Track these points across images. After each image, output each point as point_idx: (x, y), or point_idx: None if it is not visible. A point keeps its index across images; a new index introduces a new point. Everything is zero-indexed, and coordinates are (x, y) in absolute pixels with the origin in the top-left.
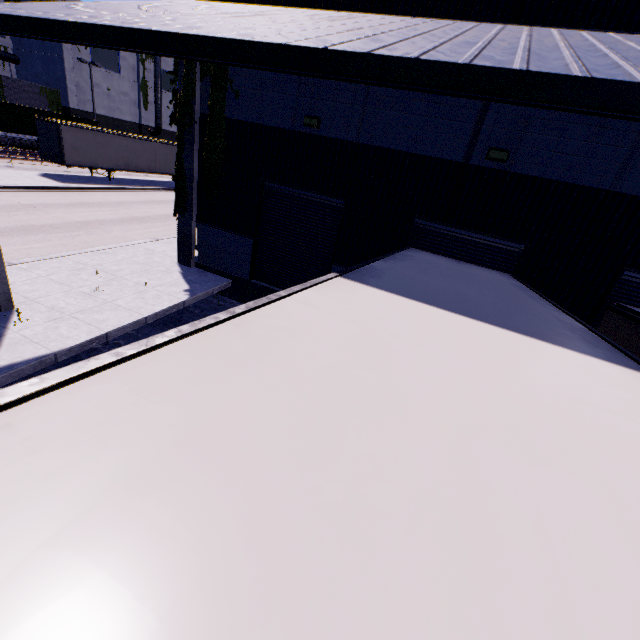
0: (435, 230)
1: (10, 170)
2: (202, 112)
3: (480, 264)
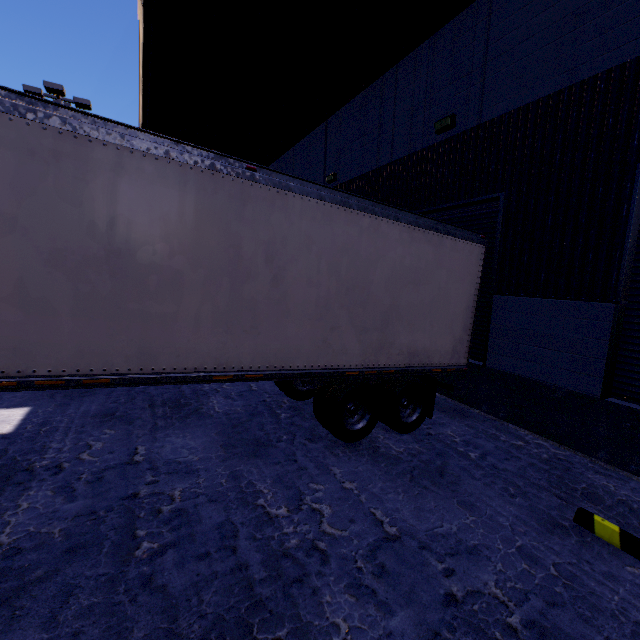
0: None
1: None
2: None
3: None
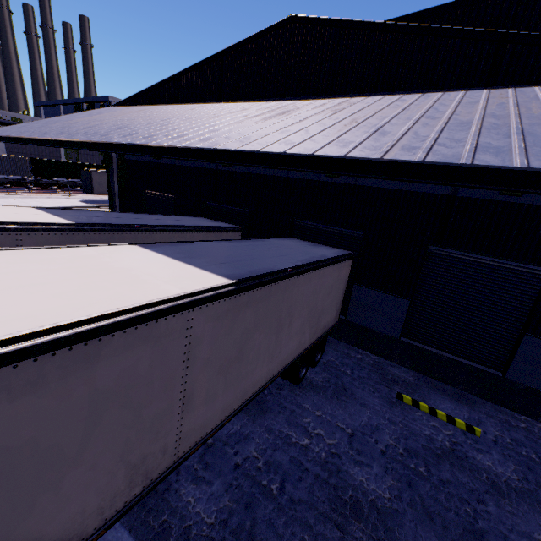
0: (215, 207)
1: (64, 199)
2: (117, 157)
3: (237, 224)
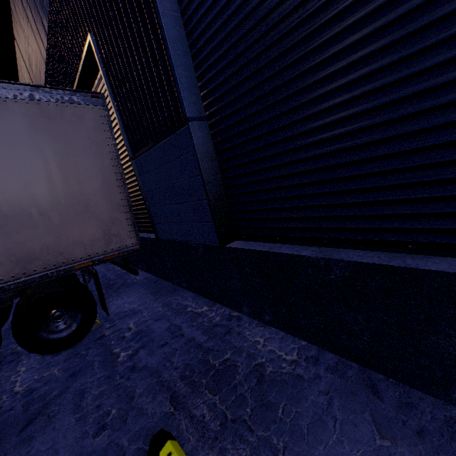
0: None
1: None
2: None
3: None
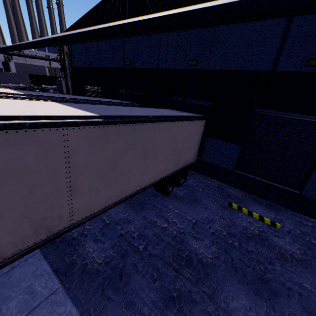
0: (124, 93)
1: None
2: (69, 66)
3: (137, 103)
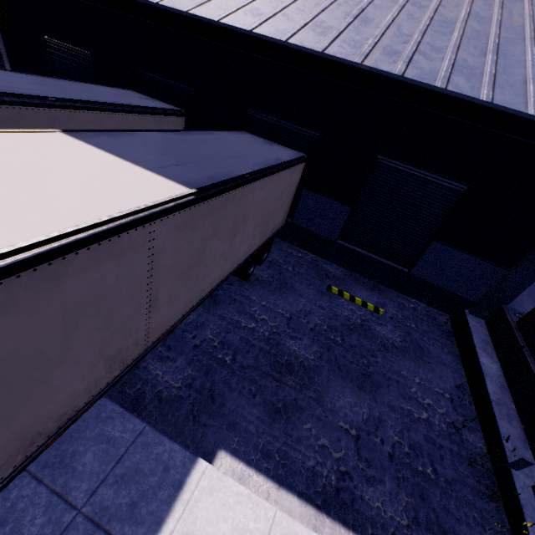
0: (150, 78)
1: None
2: None
3: (179, 105)
